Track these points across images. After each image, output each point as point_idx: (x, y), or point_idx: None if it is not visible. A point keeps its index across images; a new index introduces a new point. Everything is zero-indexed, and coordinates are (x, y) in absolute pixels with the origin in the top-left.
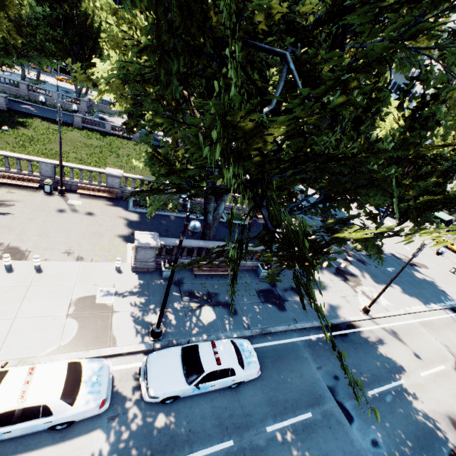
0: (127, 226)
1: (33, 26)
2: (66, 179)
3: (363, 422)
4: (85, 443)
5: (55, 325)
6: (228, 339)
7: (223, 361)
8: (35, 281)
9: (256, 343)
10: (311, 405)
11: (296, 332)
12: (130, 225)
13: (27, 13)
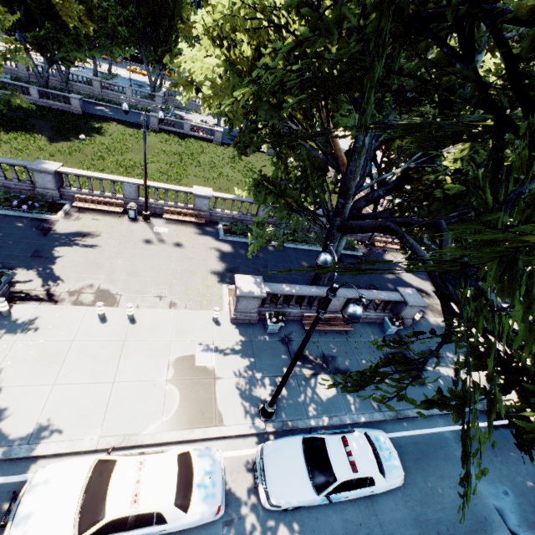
0: (219, 260)
1: (104, 7)
2: (150, 202)
3: None
4: None
5: (155, 394)
6: (361, 432)
7: (359, 467)
8: (130, 334)
9: (390, 432)
10: (473, 533)
11: (442, 418)
12: (222, 259)
13: None
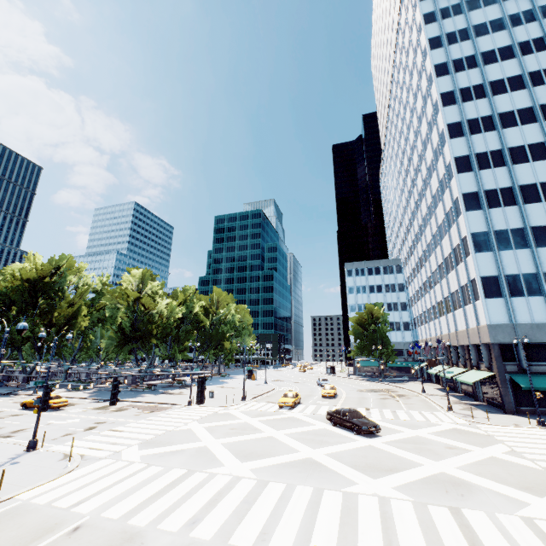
0: None
1: None
2: None
3: None
4: None
5: None
6: None
7: None
8: None
9: None
10: None
11: None
12: None
13: None
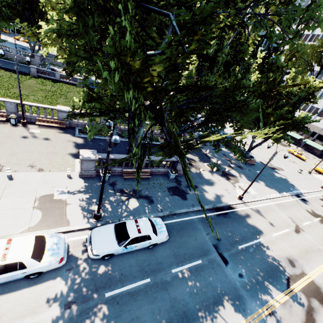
0: (74, 147)
1: None
2: (27, 114)
3: (234, 264)
4: (51, 285)
5: (25, 214)
6: (146, 217)
7: (142, 231)
8: (9, 185)
9: (166, 221)
10: (201, 256)
11: (194, 213)
12: (76, 146)
13: None
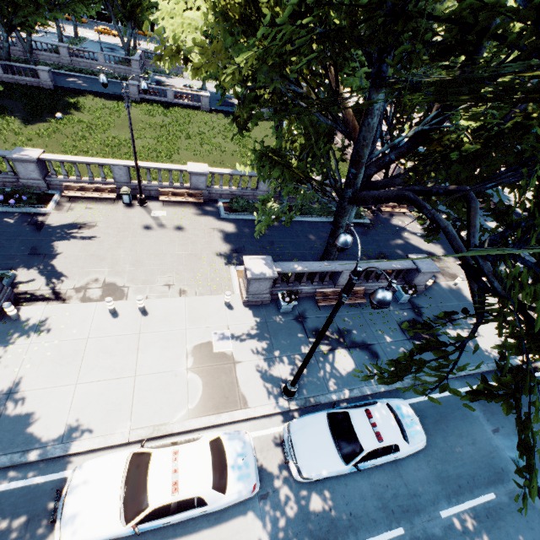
0: (224, 241)
1: None
2: (144, 184)
3: None
4: (241, 526)
5: (178, 383)
6: (383, 403)
7: (384, 436)
8: (144, 326)
9: (409, 398)
10: (492, 483)
11: (458, 380)
12: (227, 240)
13: None
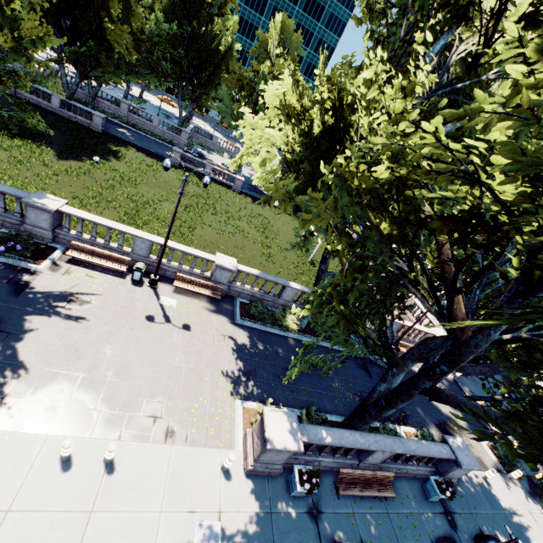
0: (233, 357)
1: (154, 41)
2: (162, 262)
3: None
4: None
5: None
6: None
7: None
8: (102, 496)
9: None
10: None
11: None
12: (237, 355)
13: (151, 27)
